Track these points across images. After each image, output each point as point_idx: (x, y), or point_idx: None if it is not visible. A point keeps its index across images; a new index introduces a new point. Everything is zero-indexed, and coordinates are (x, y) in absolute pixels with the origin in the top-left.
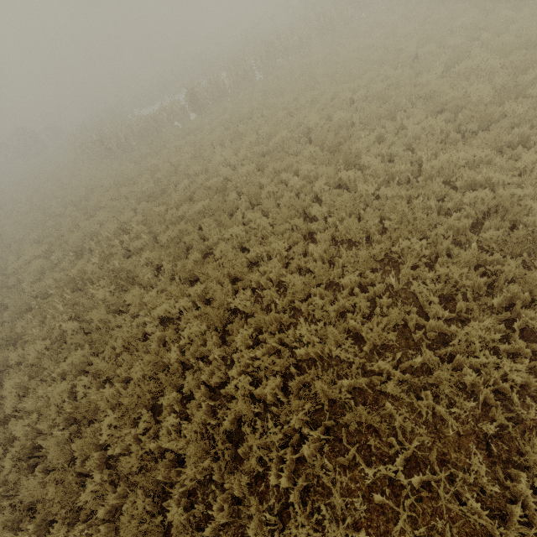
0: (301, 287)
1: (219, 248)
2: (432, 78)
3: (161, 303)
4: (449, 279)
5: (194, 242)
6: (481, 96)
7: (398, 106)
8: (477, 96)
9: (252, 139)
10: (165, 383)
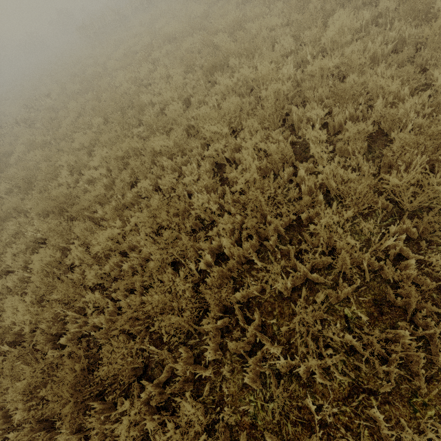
0: (63, 137)
1: (61, 113)
2: (239, 2)
3: (21, 136)
4: (97, 141)
5: (61, 108)
6: (228, 26)
7: (201, 26)
8: (224, 25)
9: (134, 41)
10: (1, 169)
